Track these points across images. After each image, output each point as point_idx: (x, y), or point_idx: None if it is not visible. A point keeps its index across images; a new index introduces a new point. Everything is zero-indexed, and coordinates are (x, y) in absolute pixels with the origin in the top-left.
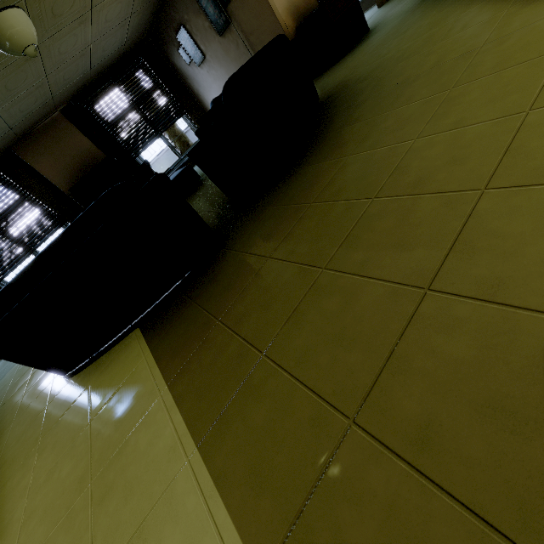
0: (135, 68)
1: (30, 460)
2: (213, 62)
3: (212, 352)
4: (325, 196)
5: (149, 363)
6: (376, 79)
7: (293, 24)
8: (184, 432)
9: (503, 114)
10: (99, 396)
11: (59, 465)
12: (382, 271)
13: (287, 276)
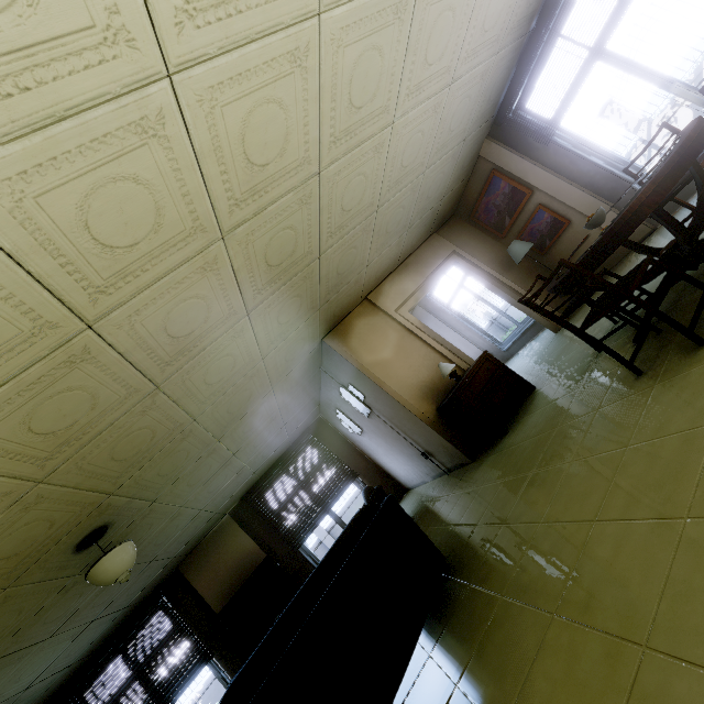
0: (304, 446)
1: None
2: (371, 433)
3: None
4: None
5: None
6: (488, 616)
7: (432, 406)
8: None
9: None
10: None
11: None
12: None
13: None
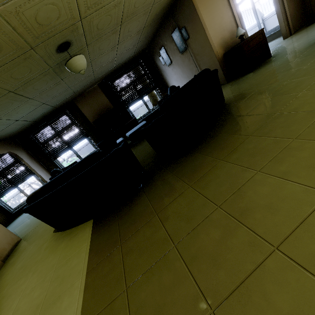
0: (136, 65)
1: (29, 273)
2: (175, 65)
3: (109, 266)
4: (198, 186)
5: (86, 249)
6: (259, 103)
7: (222, 52)
8: (78, 314)
9: (314, 185)
10: (63, 255)
11: (36, 288)
12: (198, 274)
13: (158, 237)
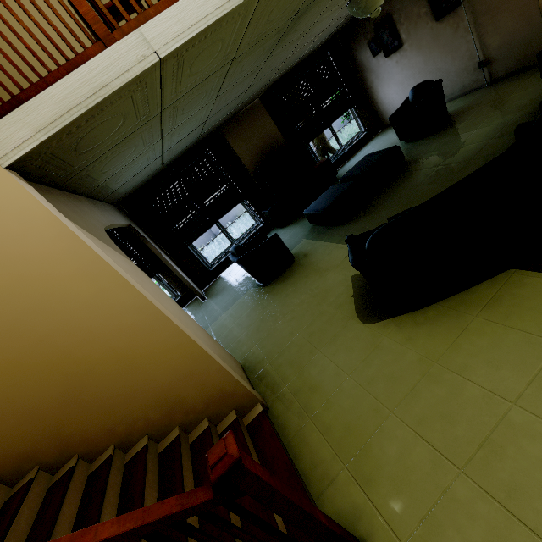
0: (321, 61)
1: (443, 376)
2: (410, 51)
3: None
4: None
5: None
6: None
7: None
8: None
9: None
10: (534, 323)
11: None
12: None
13: None
